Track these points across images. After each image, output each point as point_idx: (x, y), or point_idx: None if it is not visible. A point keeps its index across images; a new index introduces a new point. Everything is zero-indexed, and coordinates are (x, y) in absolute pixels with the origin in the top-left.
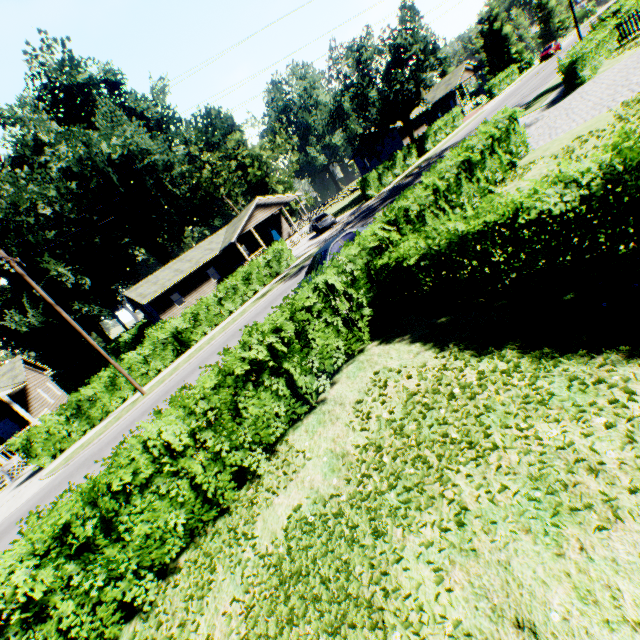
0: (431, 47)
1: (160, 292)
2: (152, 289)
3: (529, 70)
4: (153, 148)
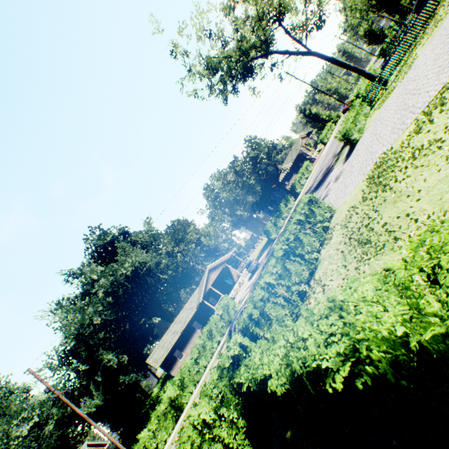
0: (271, 147)
1: (165, 354)
2: (161, 353)
3: (339, 120)
4: (147, 259)
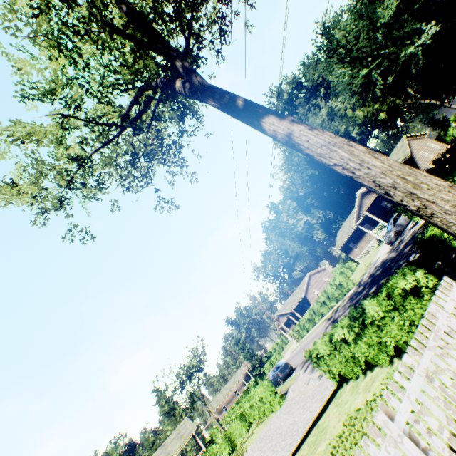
0: None
1: (339, 248)
2: (339, 241)
3: None
4: None
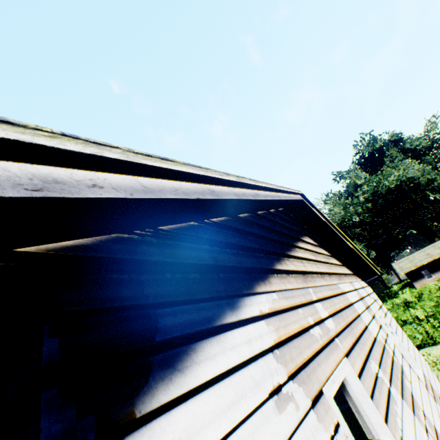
0: None
1: (411, 268)
2: (407, 265)
3: None
4: (416, 174)
